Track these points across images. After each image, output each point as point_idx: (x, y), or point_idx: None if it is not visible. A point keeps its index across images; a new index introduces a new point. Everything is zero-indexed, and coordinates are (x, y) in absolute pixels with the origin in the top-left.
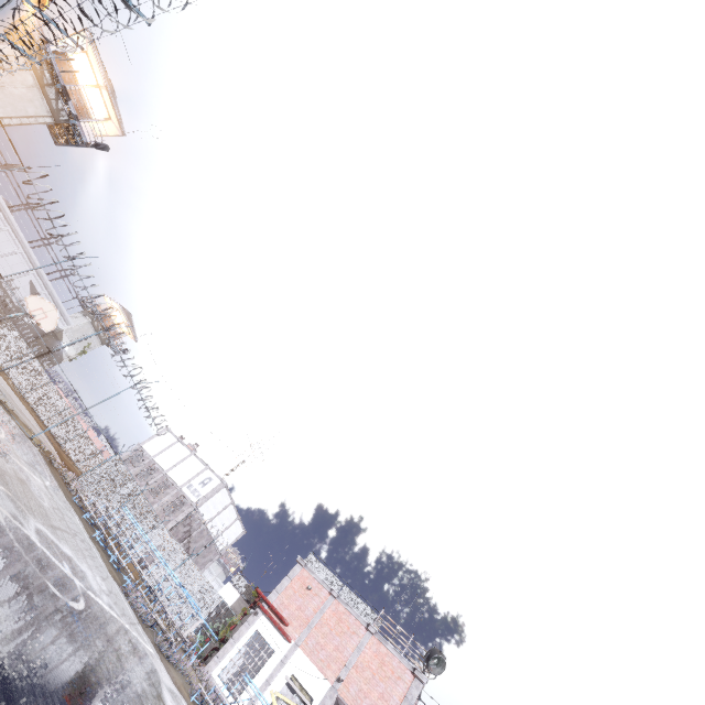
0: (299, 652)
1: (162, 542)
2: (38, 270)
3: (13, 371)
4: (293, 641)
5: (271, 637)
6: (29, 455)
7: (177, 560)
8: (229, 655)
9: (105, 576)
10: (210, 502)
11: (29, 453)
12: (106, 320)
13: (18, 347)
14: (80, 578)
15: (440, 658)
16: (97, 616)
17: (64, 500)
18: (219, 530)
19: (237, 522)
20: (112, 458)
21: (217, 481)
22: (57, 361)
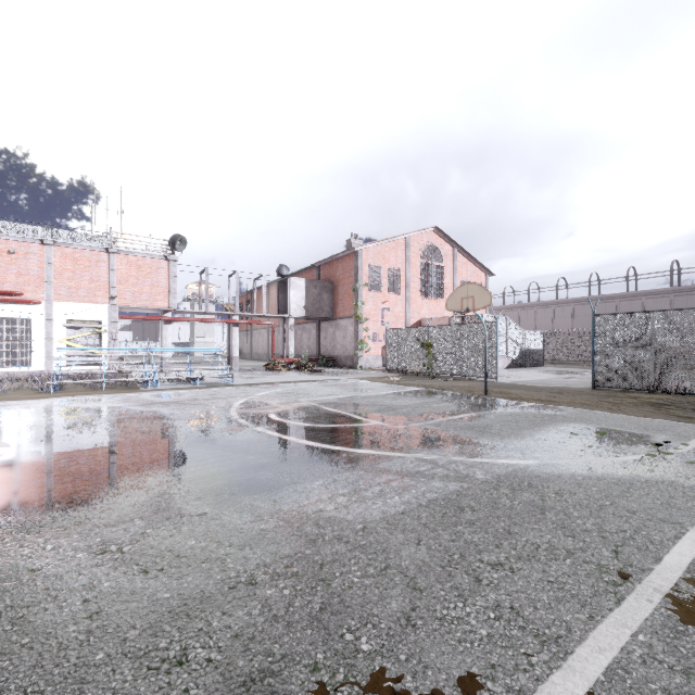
0: (58, 305)
1: None
2: None
3: None
4: (43, 301)
5: (14, 312)
6: None
7: None
8: None
9: None
10: None
11: None
12: None
13: None
14: None
15: (180, 239)
16: None
17: None
18: None
19: None
20: None
21: None
22: None
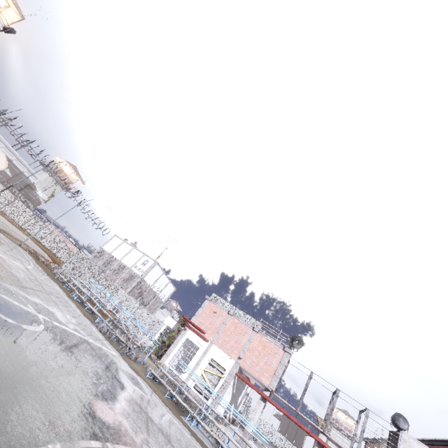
0: (213, 347)
1: (123, 298)
2: (4, 144)
3: (10, 212)
4: (209, 341)
5: (196, 340)
6: (13, 252)
7: (134, 307)
8: (173, 353)
9: (76, 316)
10: (150, 274)
11: (13, 251)
12: (60, 172)
13: (7, 196)
14: (46, 315)
15: (299, 340)
16: (58, 335)
17: (45, 277)
18: (159, 289)
19: (169, 284)
20: (78, 253)
21: (152, 262)
22: (37, 204)
